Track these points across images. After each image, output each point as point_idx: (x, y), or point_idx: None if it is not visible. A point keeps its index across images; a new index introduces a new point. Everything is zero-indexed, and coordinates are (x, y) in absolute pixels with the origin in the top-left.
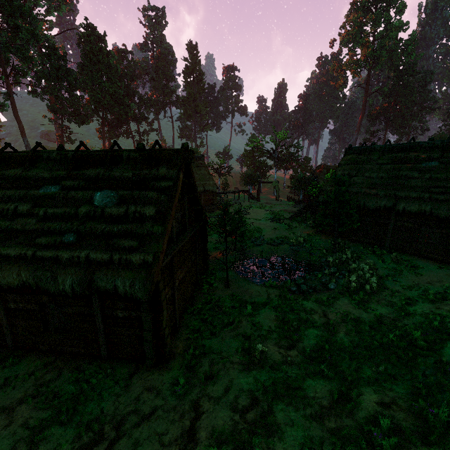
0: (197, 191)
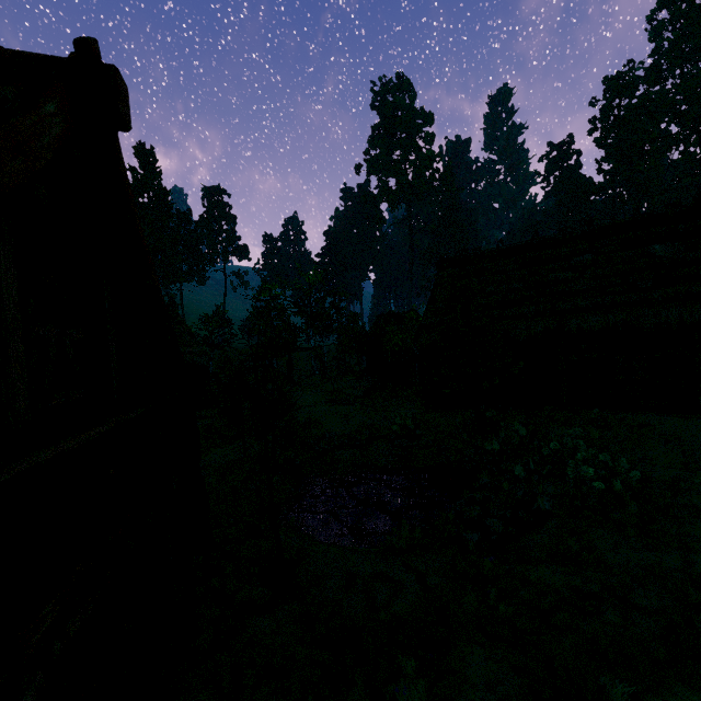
0: (155, 279)
